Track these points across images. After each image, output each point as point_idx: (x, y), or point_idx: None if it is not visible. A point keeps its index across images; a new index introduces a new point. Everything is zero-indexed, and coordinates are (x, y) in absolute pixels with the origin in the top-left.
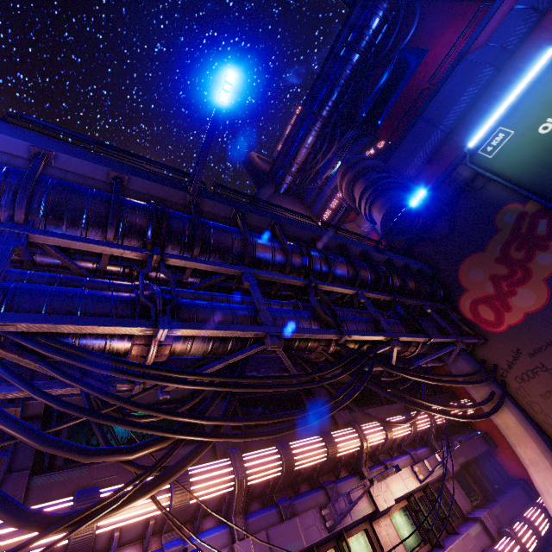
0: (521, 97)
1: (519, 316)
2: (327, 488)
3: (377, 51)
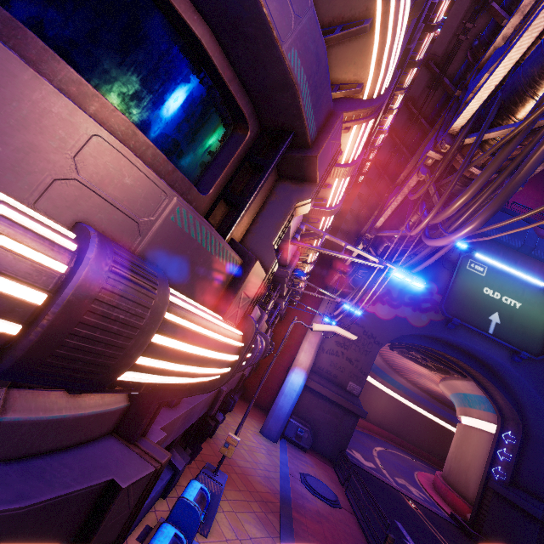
0: (506, 273)
1: (371, 310)
2: None
3: None
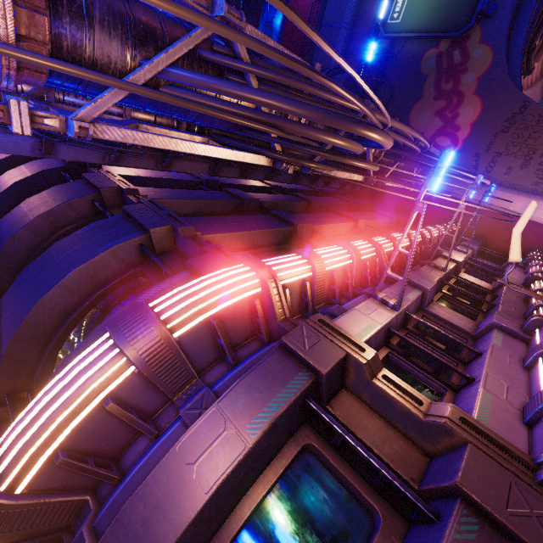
0: None
1: (468, 129)
2: (420, 262)
3: (246, 0)
